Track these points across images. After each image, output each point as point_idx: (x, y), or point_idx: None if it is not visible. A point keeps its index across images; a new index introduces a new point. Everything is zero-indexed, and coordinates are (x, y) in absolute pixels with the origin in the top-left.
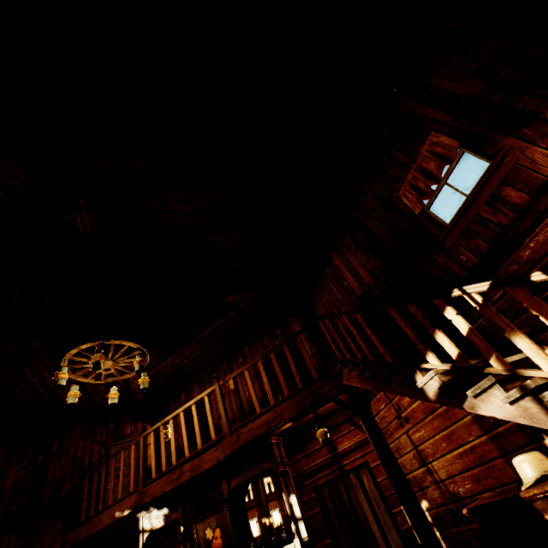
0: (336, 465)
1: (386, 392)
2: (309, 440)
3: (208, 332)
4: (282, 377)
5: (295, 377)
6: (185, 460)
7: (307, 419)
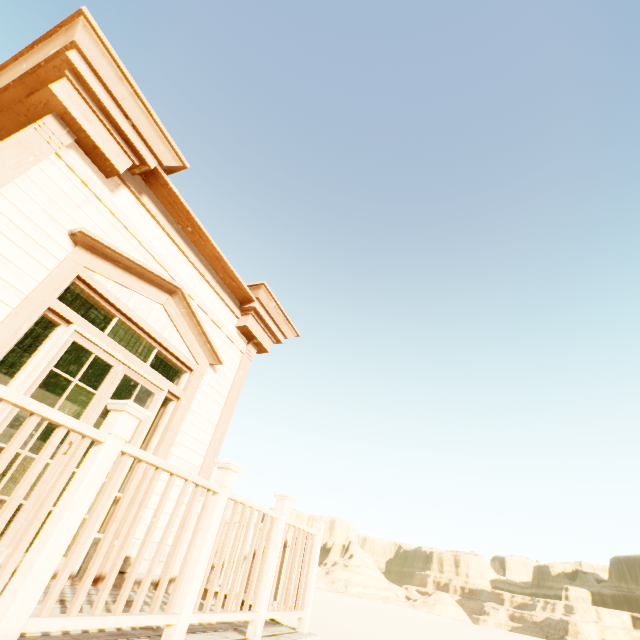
0: None
1: None
2: None
3: None
4: None
5: None
6: None
7: None
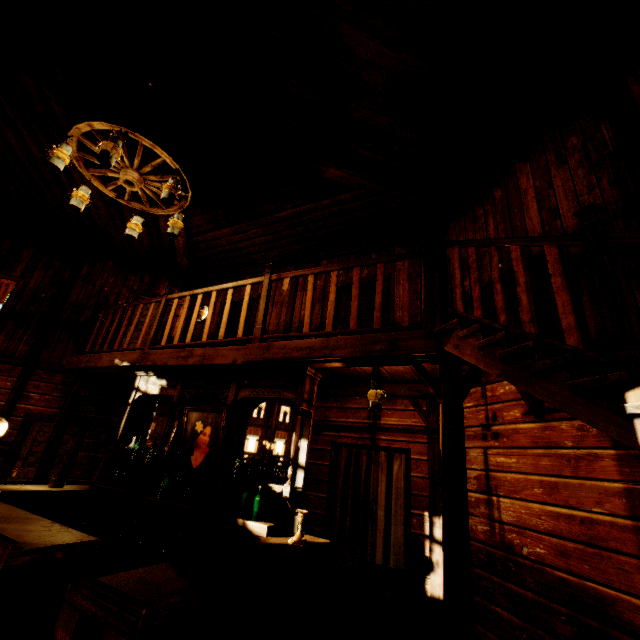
0: (369, 434)
1: (525, 390)
2: (351, 395)
3: (285, 216)
4: (357, 304)
5: (376, 311)
6: (200, 343)
7: (362, 372)
